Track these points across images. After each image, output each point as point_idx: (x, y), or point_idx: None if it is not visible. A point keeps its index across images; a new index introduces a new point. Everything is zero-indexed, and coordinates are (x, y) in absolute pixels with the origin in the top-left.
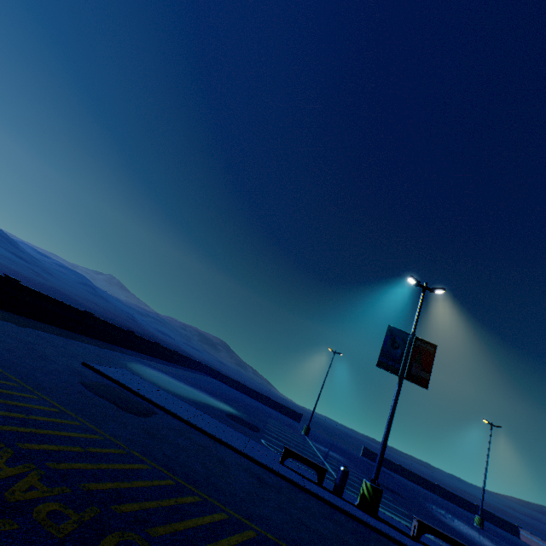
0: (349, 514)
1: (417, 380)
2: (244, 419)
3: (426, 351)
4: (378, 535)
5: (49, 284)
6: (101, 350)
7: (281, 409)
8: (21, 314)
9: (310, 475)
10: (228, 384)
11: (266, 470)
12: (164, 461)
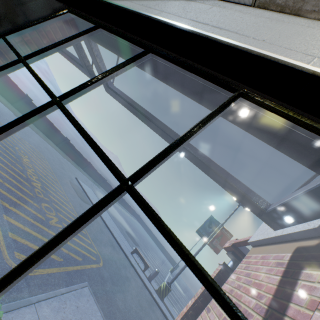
0: (145, 284)
1: (214, 247)
2: (135, 239)
3: (226, 236)
4: (153, 300)
5: (84, 148)
6: (88, 180)
7: (168, 257)
8: (66, 154)
9: (143, 268)
10: (145, 229)
11: (120, 248)
12: (78, 212)
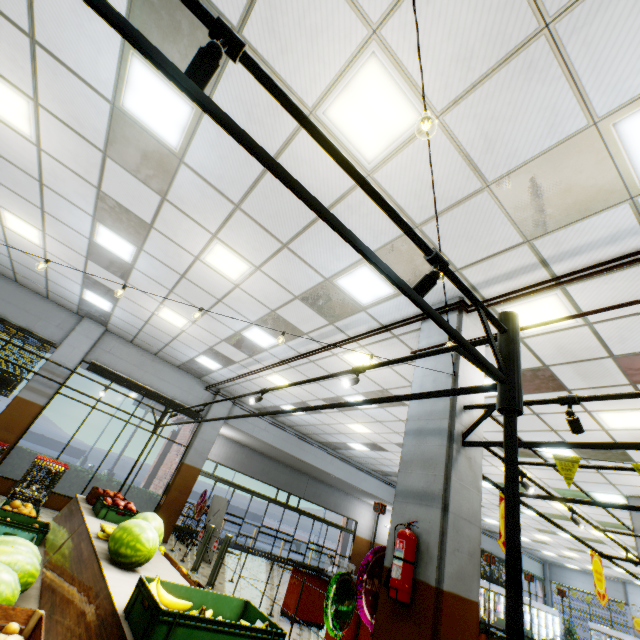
0: None
1: (158, 412)
2: None
3: None
4: None
5: None
6: None
7: (60, 446)
8: None
9: None
10: None
11: None
12: None
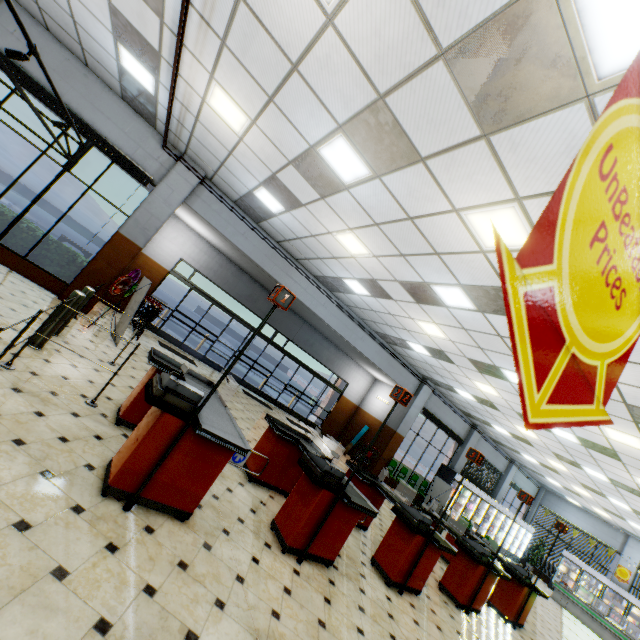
0: None
1: None
2: (47, 229)
3: None
4: None
5: None
6: None
7: None
8: None
9: None
10: (55, 216)
11: None
12: None
